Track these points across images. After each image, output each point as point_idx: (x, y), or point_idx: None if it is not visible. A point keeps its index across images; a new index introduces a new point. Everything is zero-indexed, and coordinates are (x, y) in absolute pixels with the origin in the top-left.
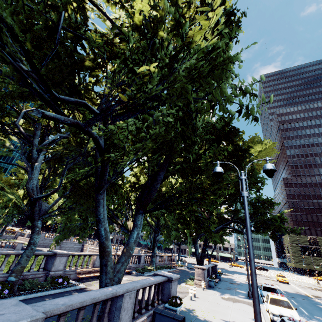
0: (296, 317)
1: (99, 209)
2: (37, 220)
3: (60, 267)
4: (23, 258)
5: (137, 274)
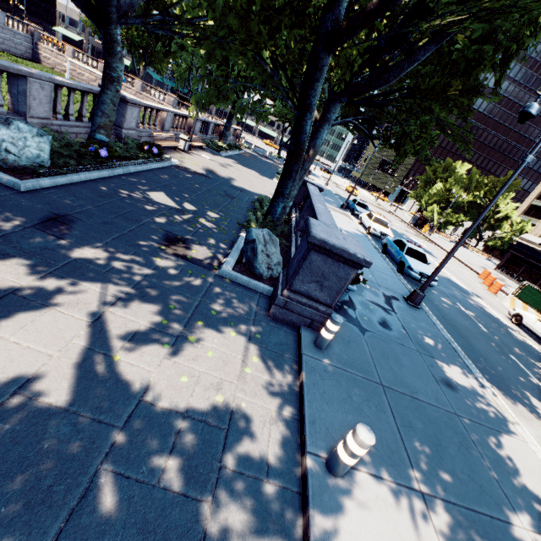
0: (391, 235)
1: (317, 86)
2: (115, 24)
3: (132, 125)
4: (108, 107)
5: (212, 153)
